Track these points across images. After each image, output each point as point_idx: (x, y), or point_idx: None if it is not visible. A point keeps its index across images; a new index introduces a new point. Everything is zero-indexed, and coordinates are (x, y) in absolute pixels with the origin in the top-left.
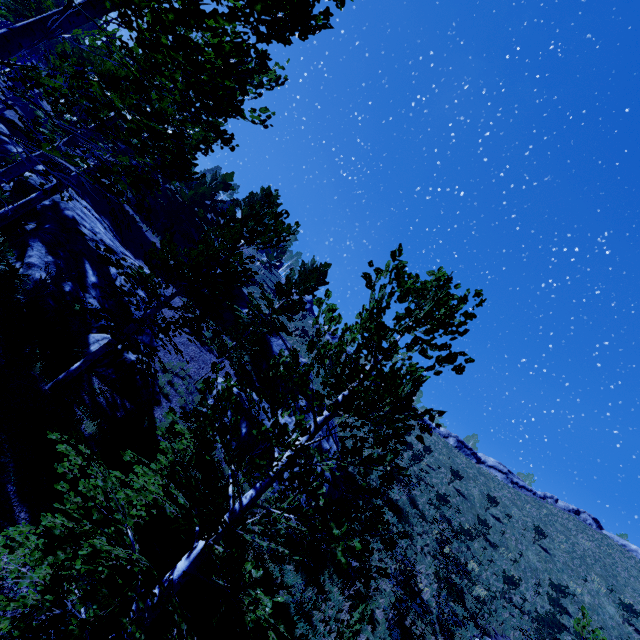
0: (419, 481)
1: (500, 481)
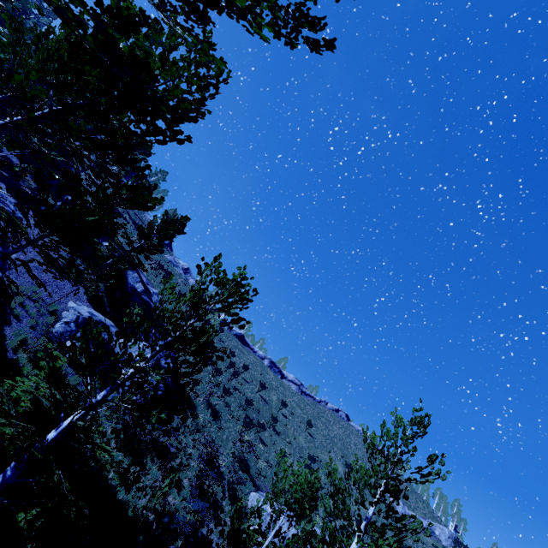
0: (235, 391)
1: (294, 391)
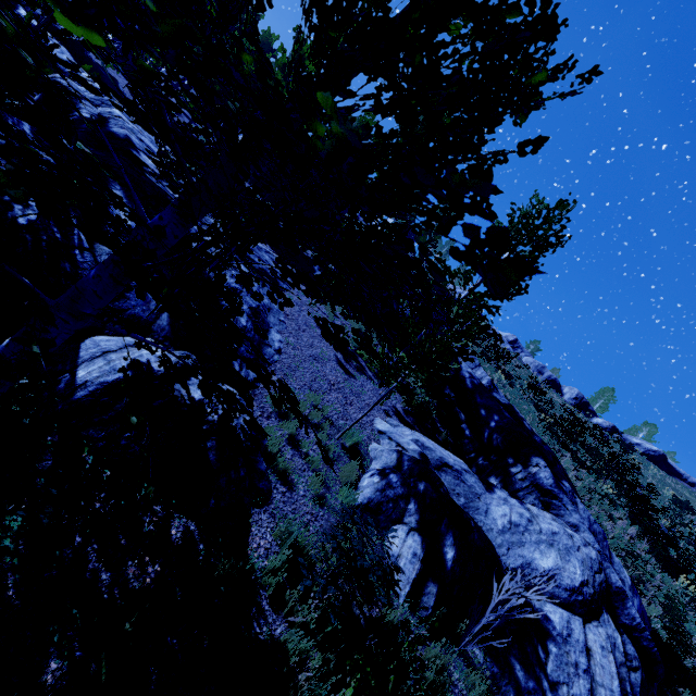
0: None
1: None
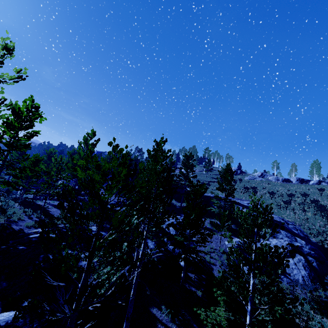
0: None
1: None
